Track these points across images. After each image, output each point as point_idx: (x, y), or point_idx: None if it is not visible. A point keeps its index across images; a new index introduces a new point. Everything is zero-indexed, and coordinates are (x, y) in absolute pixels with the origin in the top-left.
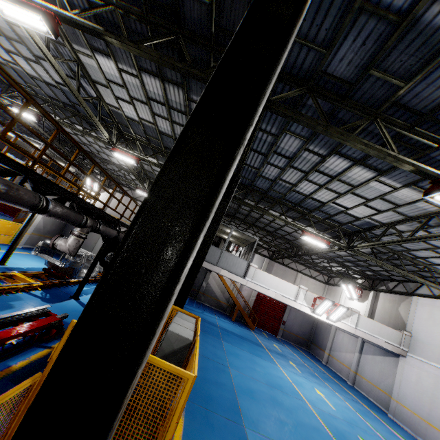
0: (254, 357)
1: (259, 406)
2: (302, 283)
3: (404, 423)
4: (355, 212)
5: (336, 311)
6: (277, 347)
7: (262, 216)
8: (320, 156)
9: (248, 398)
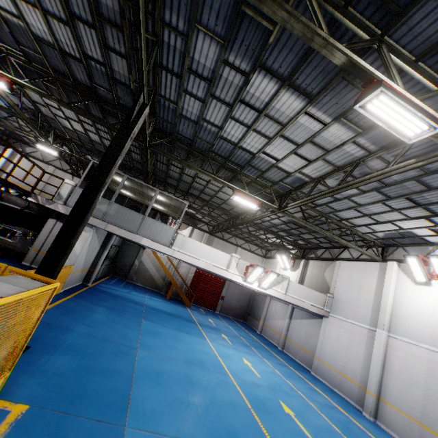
0: (179, 334)
1: (162, 392)
2: (242, 257)
3: (324, 379)
4: (285, 165)
5: (267, 277)
6: (212, 322)
7: (195, 179)
8: (242, 73)
9: (150, 383)
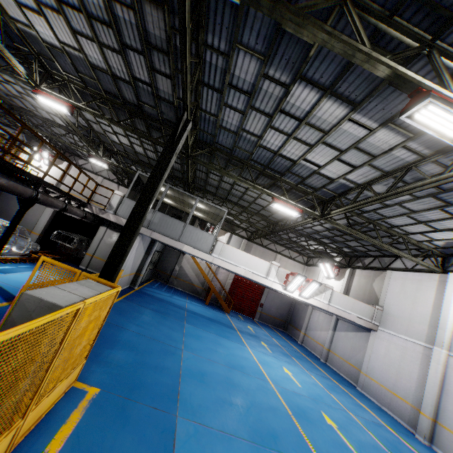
0: (219, 339)
1: (207, 390)
2: (281, 265)
3: (371, 396)
4: (328, 171)
5: (309, 287)
6: (251, 329)
7: (233, 186)
8: (282, 85)
9: (195, 382)
